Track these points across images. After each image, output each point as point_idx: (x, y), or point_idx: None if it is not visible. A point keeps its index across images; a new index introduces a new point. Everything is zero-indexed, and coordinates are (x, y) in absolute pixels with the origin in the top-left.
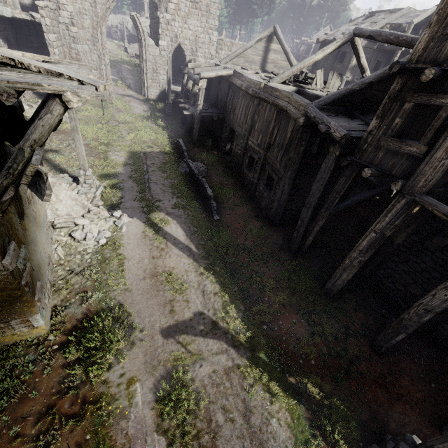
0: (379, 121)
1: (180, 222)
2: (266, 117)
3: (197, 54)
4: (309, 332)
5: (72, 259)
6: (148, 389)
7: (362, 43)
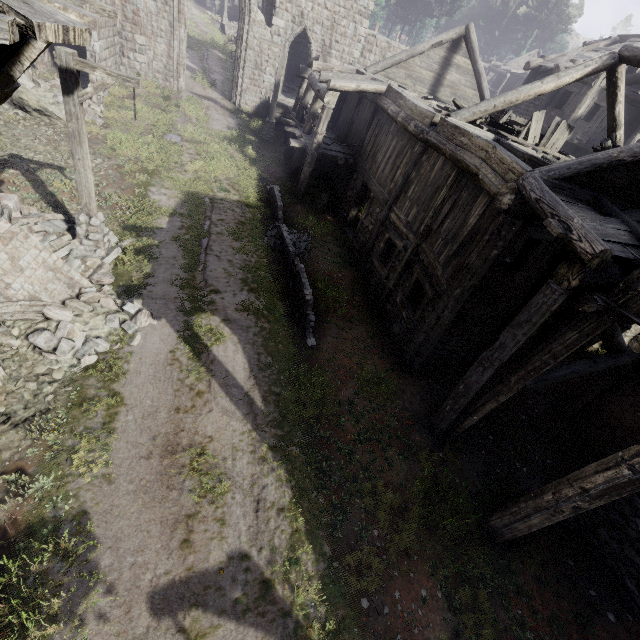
0: None
1: (244, 340)
2: (432, 179)
3: (331, 51)
4: (450, 628)
5: (17, 389)
6: None
7: (602, 82)
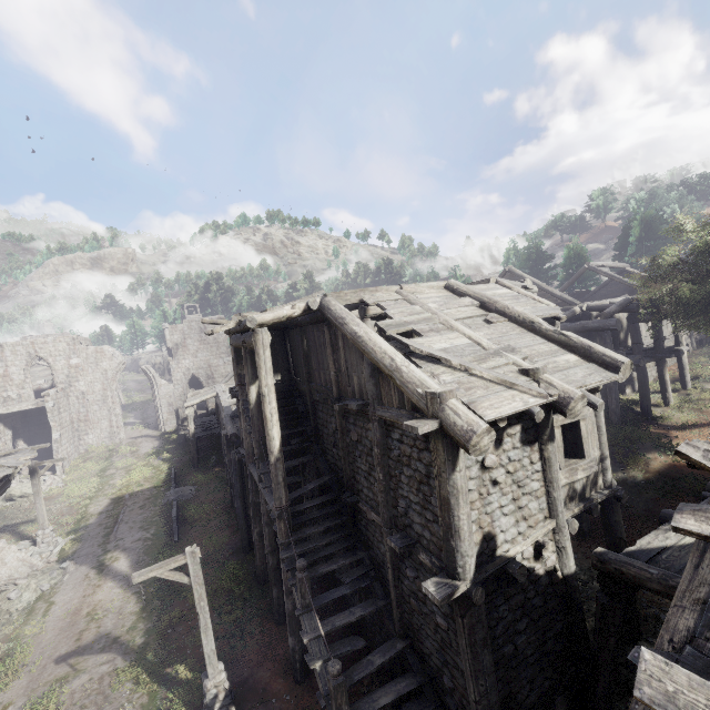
0: (239, 421)
1: (132, 554)
2: None
3: (214, 376)
4: (215, 623)
5: None
6: (17, 708)
7: None
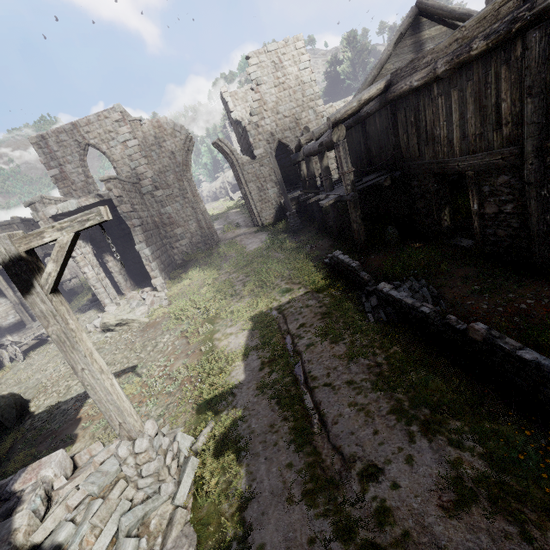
0: None
1: None
2: None
3: None
4: None
5: None
6: None
7: None
